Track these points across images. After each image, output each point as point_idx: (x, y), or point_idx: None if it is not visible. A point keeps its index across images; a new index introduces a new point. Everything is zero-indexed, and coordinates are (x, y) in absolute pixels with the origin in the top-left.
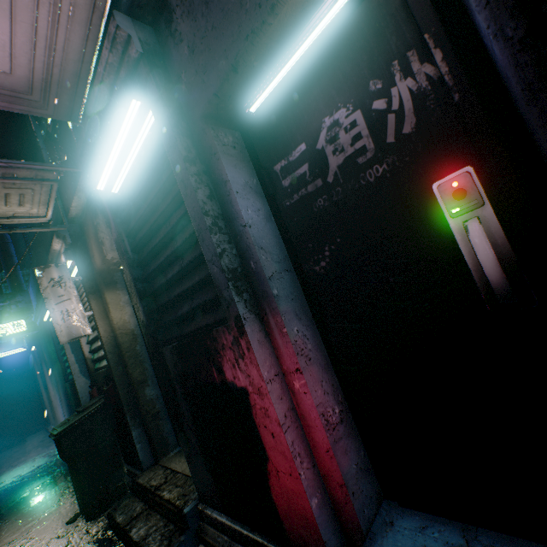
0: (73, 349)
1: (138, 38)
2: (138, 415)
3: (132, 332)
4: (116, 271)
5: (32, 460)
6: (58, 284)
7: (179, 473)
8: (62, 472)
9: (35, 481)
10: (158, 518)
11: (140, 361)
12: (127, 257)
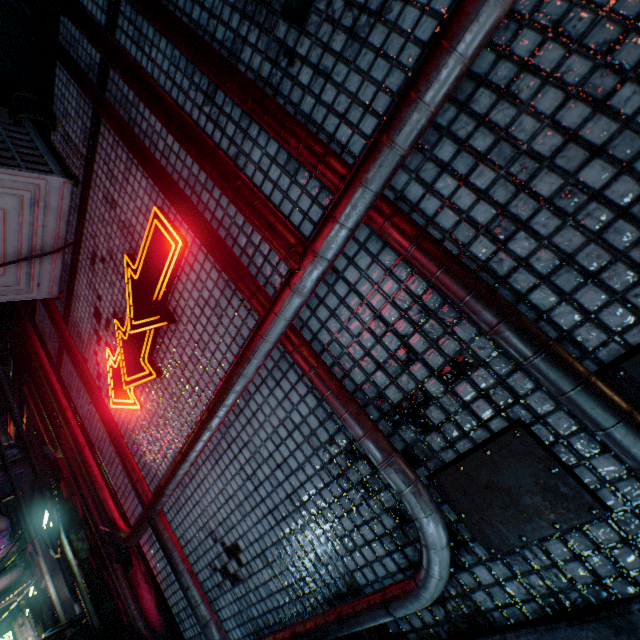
0: None
1: (32, 573)
2: None
3: None
4: None
5: None
6: (23, 625)
7: None
8: None
9: None
10: None
11: None
12: (41, 616)
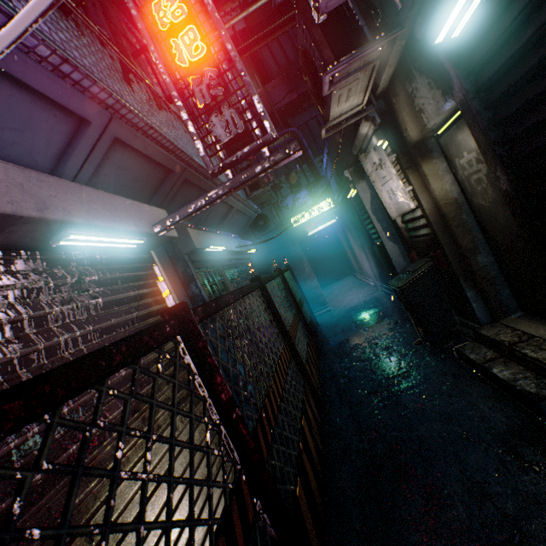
0: (377, 220)
1: None
2: (469, 279)
3: (455, 202)
4: (428, 138)
5: (356, 295)
6: (379, 167)
7: (535, 337)
8: (385, 308)
9: (368, 310)
10: (520, 369)
11: (467, 230)
12: (479, 119)
